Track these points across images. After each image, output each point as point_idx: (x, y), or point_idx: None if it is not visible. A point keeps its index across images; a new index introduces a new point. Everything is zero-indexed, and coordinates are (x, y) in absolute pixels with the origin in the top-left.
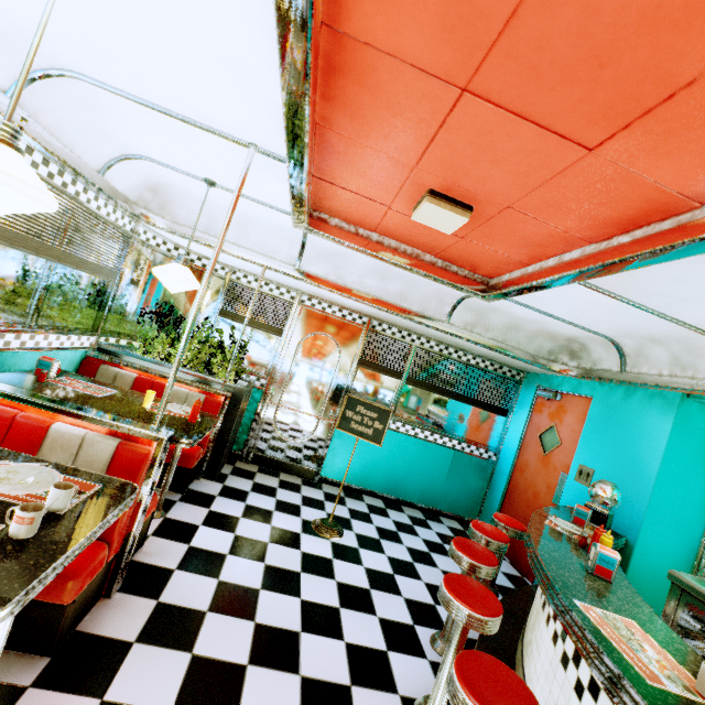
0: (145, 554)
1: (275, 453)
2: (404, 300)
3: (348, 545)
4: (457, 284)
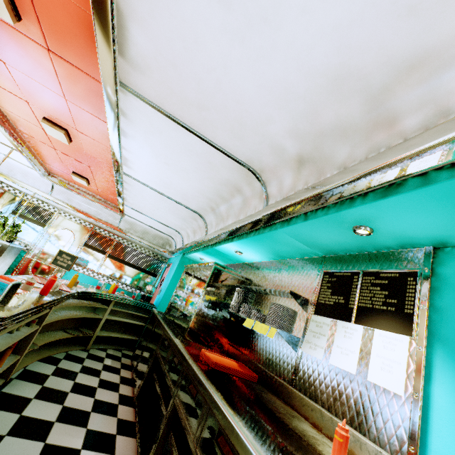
0: None
1: None
2: (99, 215)
3: None
4: (109, 208)
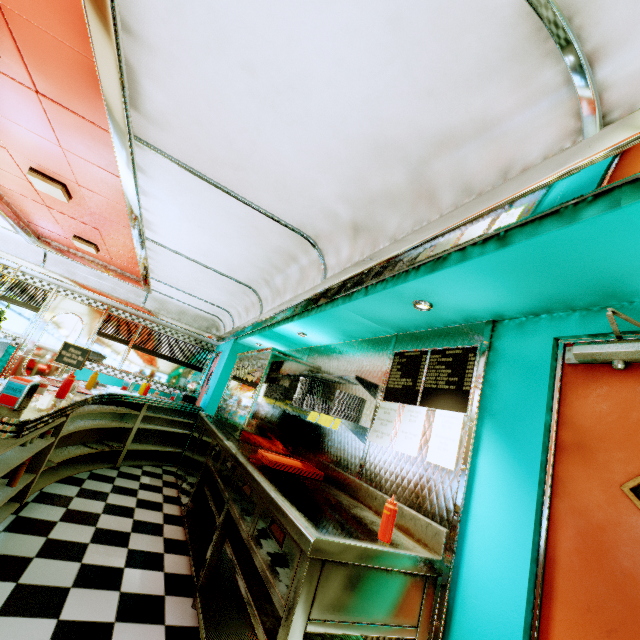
0: None
1: None
2: (115, 292)
3: None
4: (128, 282)
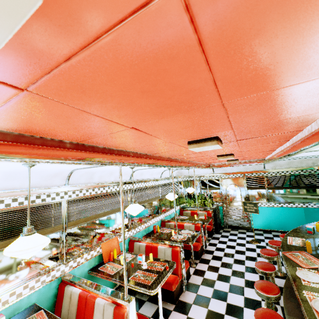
0: (208, 248)
1: (234, 223)
2: (247, 169)
3: (262, 245)
4: (254, 164)
